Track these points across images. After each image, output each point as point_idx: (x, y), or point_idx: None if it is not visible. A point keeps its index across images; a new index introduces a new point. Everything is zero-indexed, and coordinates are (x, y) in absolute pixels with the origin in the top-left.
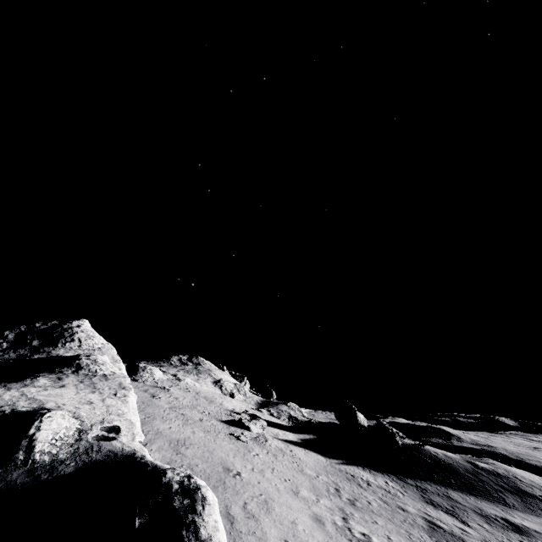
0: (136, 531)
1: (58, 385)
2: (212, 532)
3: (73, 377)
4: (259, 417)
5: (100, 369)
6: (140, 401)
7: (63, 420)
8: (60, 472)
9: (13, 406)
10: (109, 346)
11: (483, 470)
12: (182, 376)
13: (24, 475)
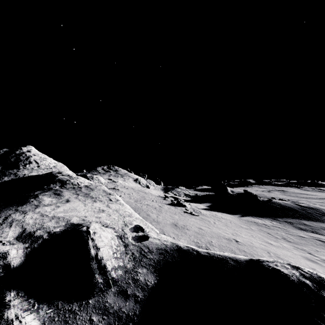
0: None
1: (63, 201)
2: None
3: (66, 191)
4: (177, 197)
5: (80, 182)
6: None
7: (105, 232)
8: (147, 284)
9: (44, 229)
10: (60, 164)
11: (305, 207)
12: (115, 179)
13: (120, 299)
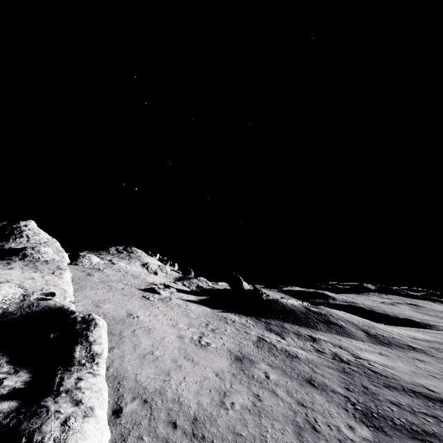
0: (51, 339)
1: (7, 268)
2: (97, 338)
3: (19, 262)
4: (171, 286)
5: (42, 257)
6: (77, 278)
7: (11, 289)
8: (9, 318)
9: None
10: (53, 241)
11: (312, 312)
12: (116, 261)
13: None
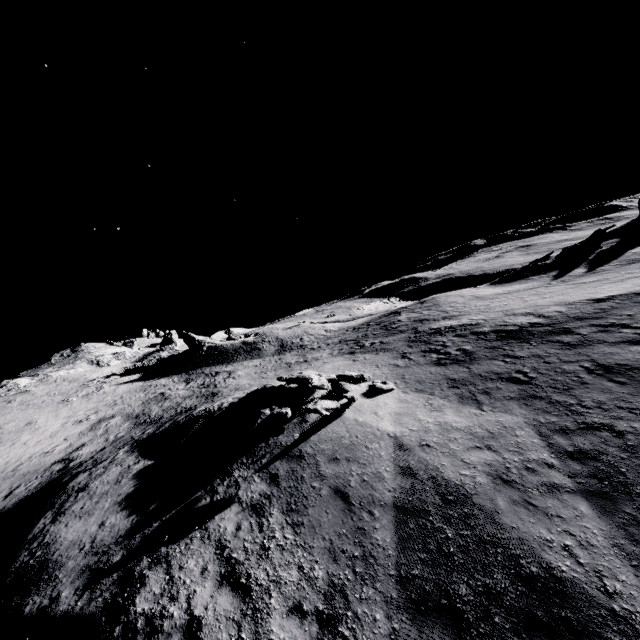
0: None
1: None
2: None
3: None
4: (115, 374)
5: None
6: None
7: None
8: None
9: None
10: None
11: (246, 344)
12: (55, 372)
13: None
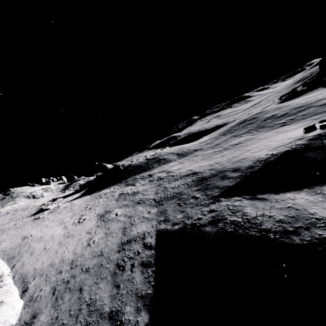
0: None
1: None
2: None
3: None
4: (58, 198)
5: None
6: None
7: None
8: None
9: None
10: None
11: (150, 159)
12: (1, 208)
13: None
